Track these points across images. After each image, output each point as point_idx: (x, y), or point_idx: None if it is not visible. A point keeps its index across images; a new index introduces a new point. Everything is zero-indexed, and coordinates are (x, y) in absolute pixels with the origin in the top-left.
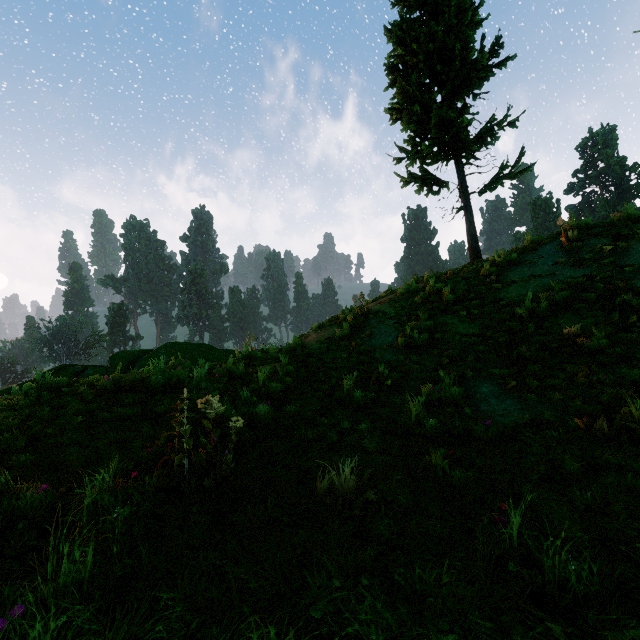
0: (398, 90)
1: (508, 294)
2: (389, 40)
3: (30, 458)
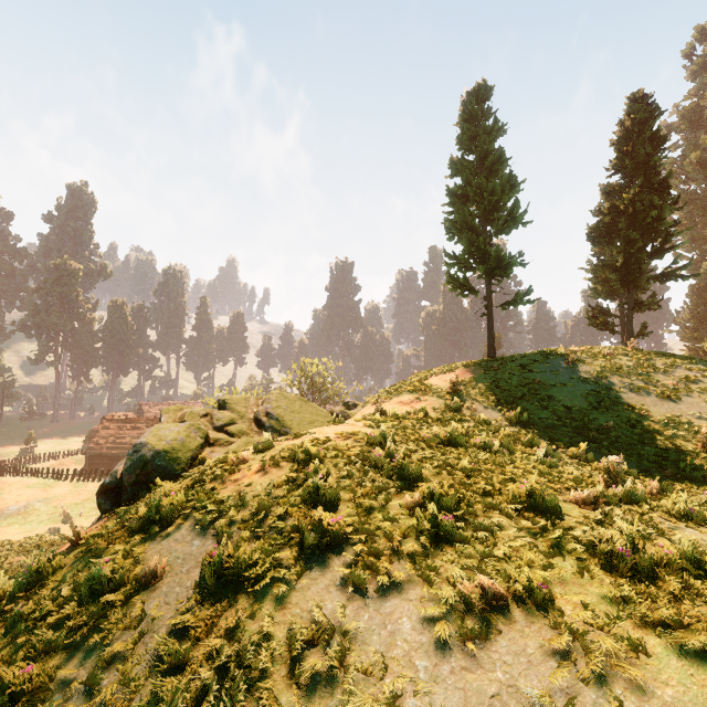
0: (456, 211)
1: (554, 394)
2: (453, 170)
3: (545, 482)
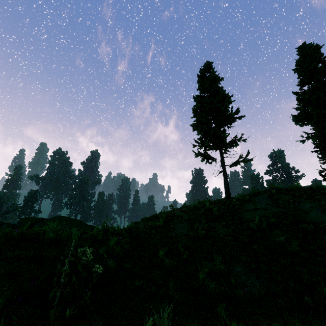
0: (197, 118)
1: (246, 216)
2: (195, 100)
3: None
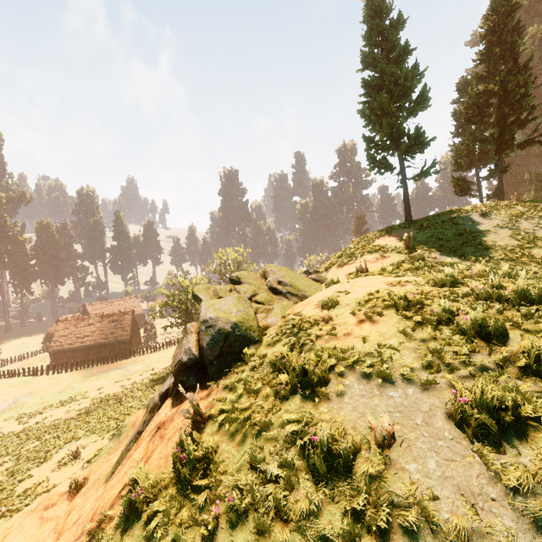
0: (372, 100)
1: (486, 238)
2: (366, 63)
3: None
